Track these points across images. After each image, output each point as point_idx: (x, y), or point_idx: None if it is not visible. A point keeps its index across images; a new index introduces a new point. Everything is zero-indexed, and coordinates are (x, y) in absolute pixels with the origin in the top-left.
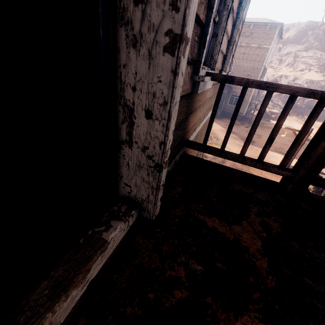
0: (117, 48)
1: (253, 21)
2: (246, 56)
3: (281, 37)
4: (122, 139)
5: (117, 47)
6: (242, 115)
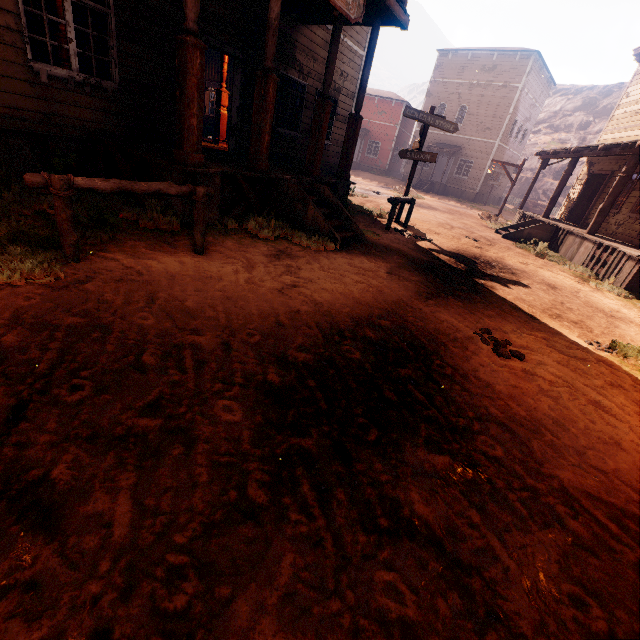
0: None
1: (498, 49)
2: (484, 100)
3: (552, 81)
4: None
5: None
6: (474, 191)
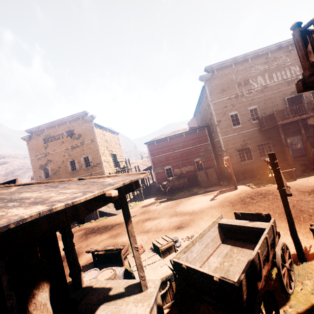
0: (304, 107)
1: None
2: None
3: None
4: (305, 111)
5: (304, 107)
6: None
